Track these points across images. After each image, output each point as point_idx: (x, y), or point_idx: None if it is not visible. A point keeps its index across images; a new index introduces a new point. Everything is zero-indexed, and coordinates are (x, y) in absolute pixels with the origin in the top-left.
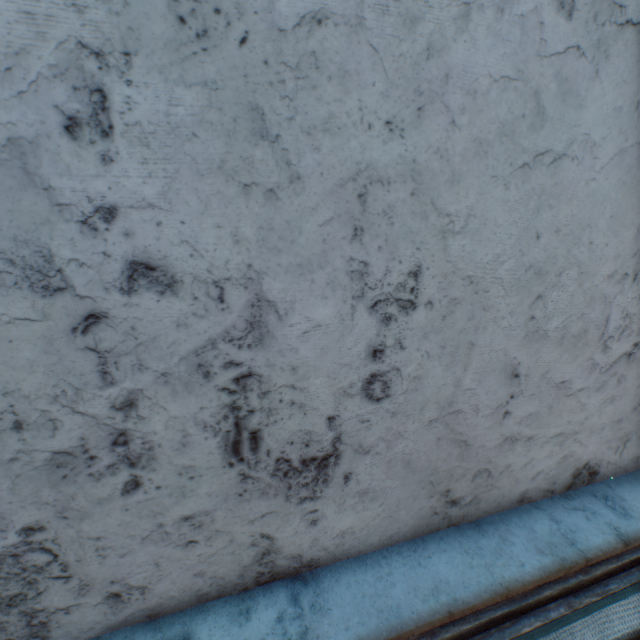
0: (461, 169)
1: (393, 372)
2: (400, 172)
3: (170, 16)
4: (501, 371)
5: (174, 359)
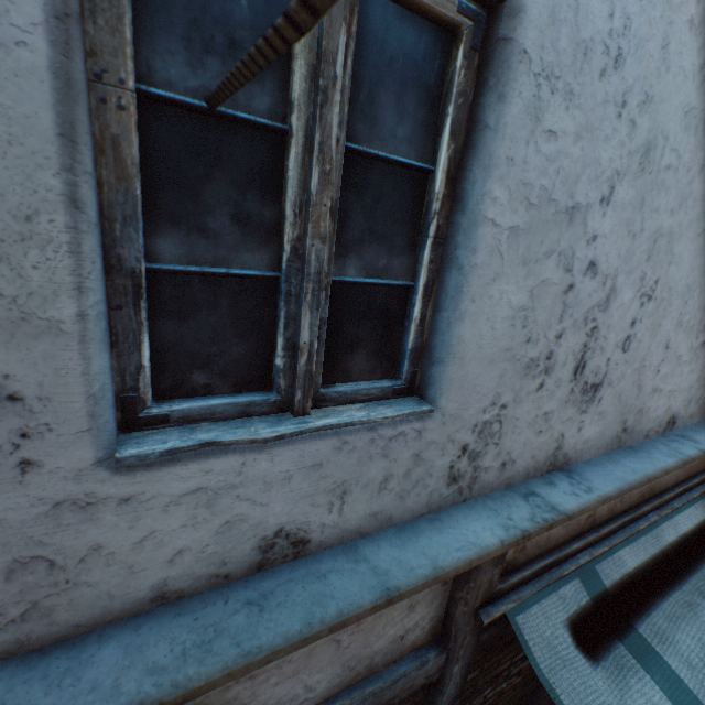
0: (682, 233)
1: (633, 336)
2: (666, 232)
3: (637, 163)
4: (663, 344)
5: (580, 313)
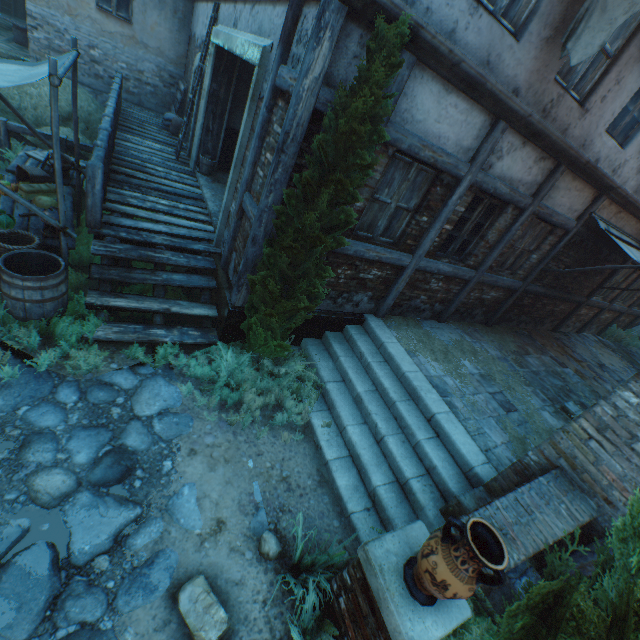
0: None
1: None
2: None
3: None
4: None
5: None
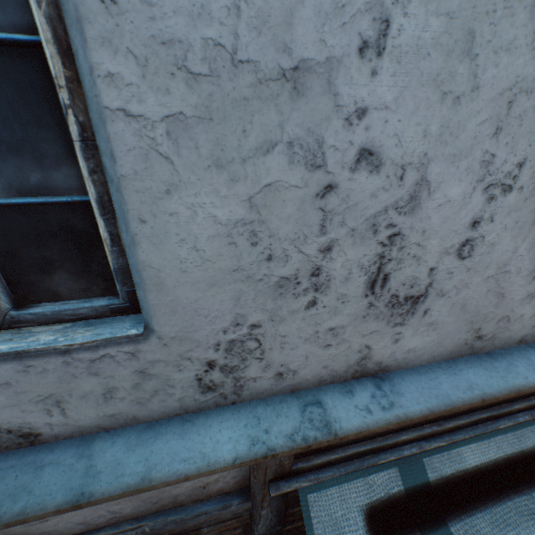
0: None
1: (479, 239)
2: None
3: None
4: None
5: (361, 220)
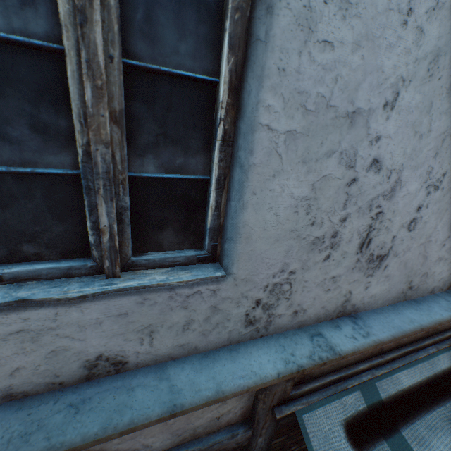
0: None
1: (419, 218)
2: None
3: (425, 69)
4: (450, 224)
5: (364, 201)
